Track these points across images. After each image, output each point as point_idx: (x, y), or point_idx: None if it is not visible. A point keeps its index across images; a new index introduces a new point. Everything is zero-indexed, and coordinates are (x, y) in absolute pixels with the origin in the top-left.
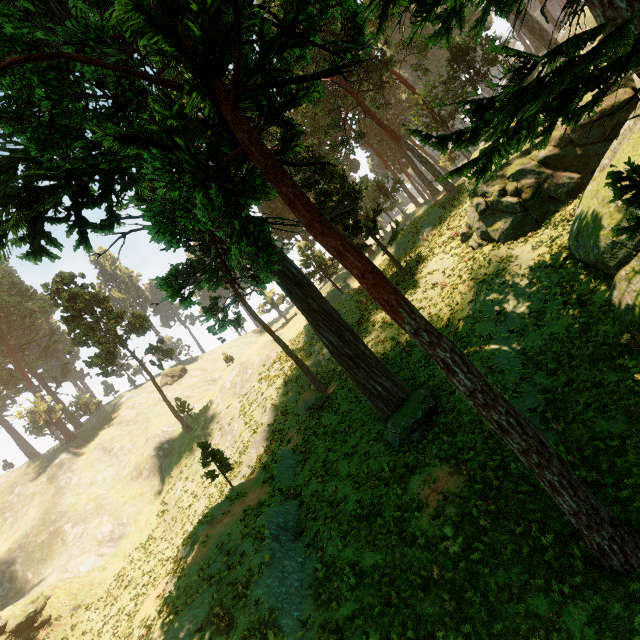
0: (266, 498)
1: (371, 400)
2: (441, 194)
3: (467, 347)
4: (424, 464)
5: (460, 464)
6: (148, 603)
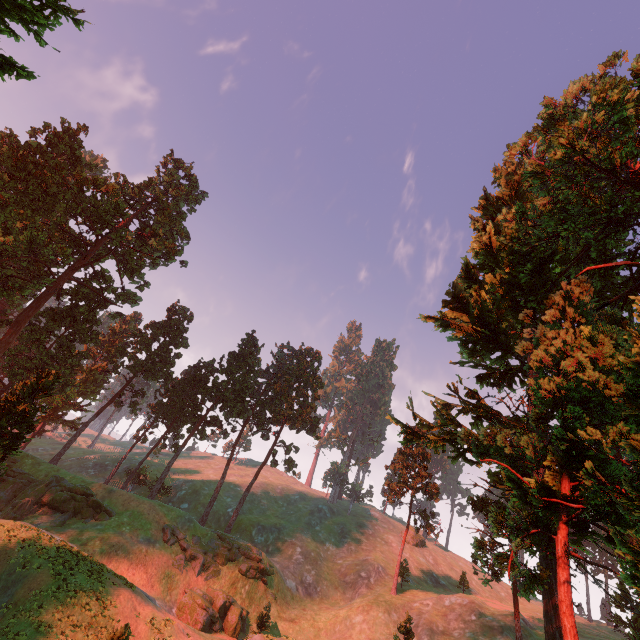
0: None
1: None
2: None
3: None
4: None
5: None
6: None
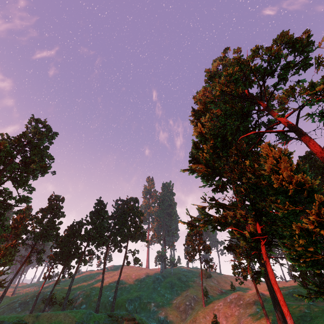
0: None
1: None
2: None
3: None
4: None
5: None
6: None
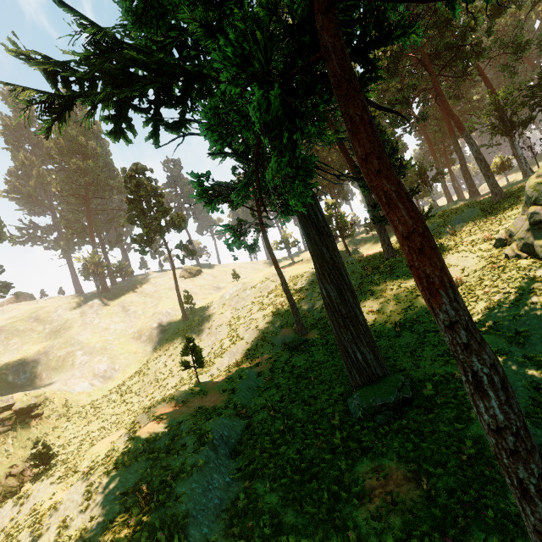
0: (221, 406)
1: (347, 364)
2: (481, 196)
3: None
4: (380, 452)
5: (422, 475)
6: (103, 443)
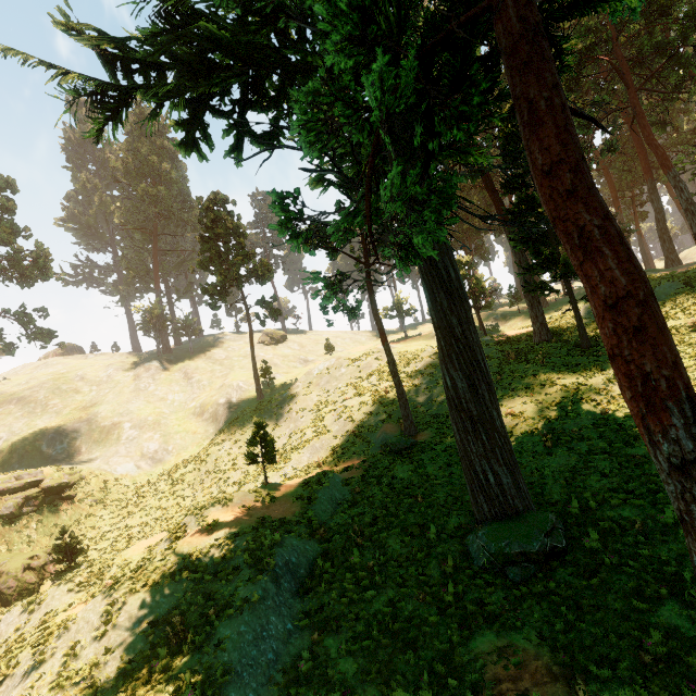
0: (291, 520)
1: (471, 486)
2: (685, 267)
3: (656, 493)
4: (511, 624)
5: (577, 674)
6: (138, 547)
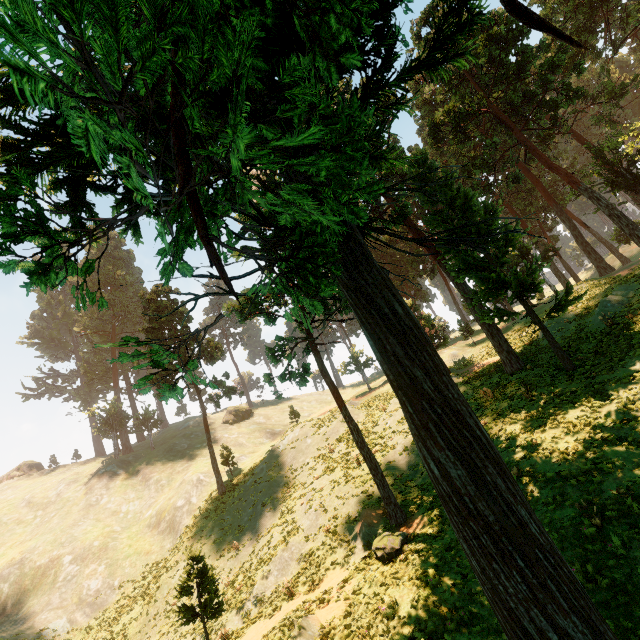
0: None
1: None
2: (622, 270)
3: None
4: None
5: None
6: None
